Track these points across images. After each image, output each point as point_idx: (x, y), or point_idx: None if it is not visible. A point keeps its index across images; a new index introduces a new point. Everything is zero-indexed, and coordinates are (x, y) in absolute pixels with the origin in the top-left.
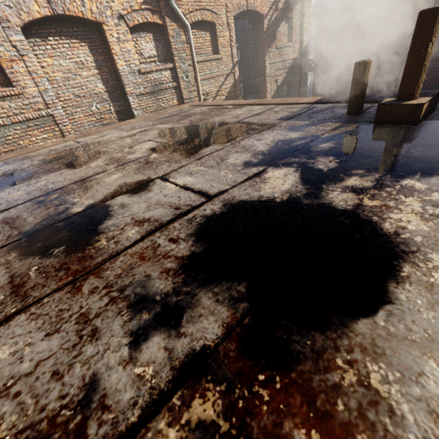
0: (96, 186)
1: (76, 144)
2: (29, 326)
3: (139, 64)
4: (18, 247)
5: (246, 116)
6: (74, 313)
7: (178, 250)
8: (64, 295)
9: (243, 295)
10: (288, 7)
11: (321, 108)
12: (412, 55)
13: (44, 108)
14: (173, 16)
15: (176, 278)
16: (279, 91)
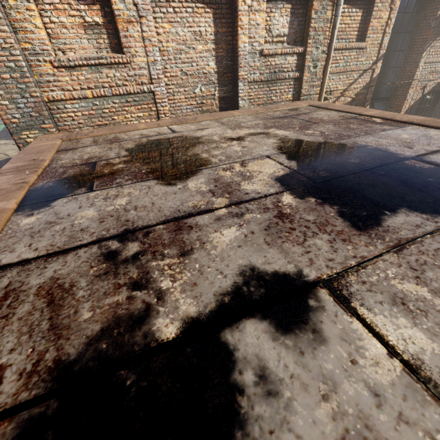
0: (199, 250)
1: (170, 134)
2: None
3: (263, 43)
4: None
5: (429, 150)
6: None
7: None
8: None
9: None
10: None
11: None
12: None
13: (148, 83)
14: None
15: None
16: (421, 101)
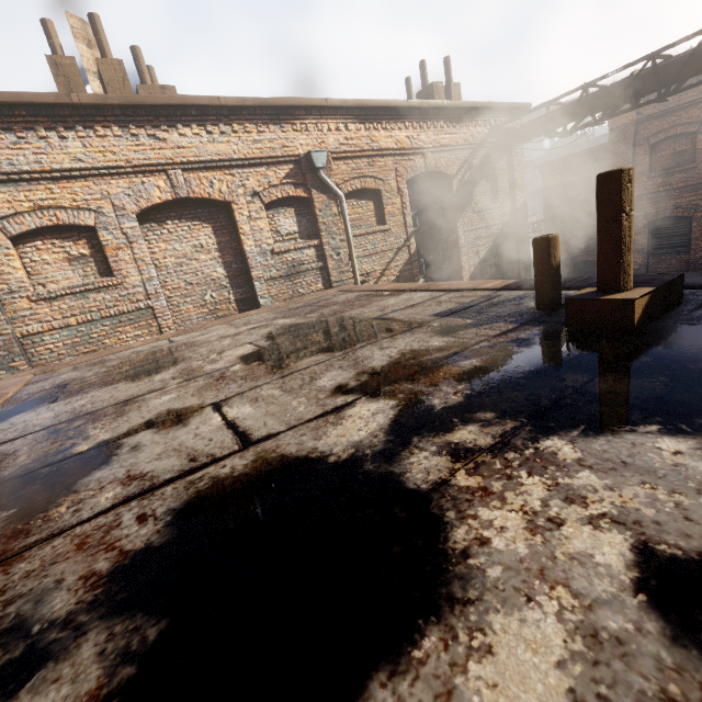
0: (133, 411)
1: (167, 344)
2: None
3: (274, 243)
4: None
5: (395, 309)
6: None
7: (135, 537)
8: None
9: (143, 648)
10: (488, 163)
11: (506, 297)
12: (601, 230)
13: (145, 299)
14: (322, 187)
15: (88, 593)
16: (484, 266)
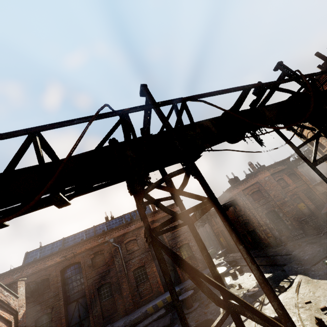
0: None
1: None
2: None
3: None
4: None
5: None
6: None
7: None
8: None
9: None
10: None
11: None
12: None
13: None
14: None
15: None
16: None
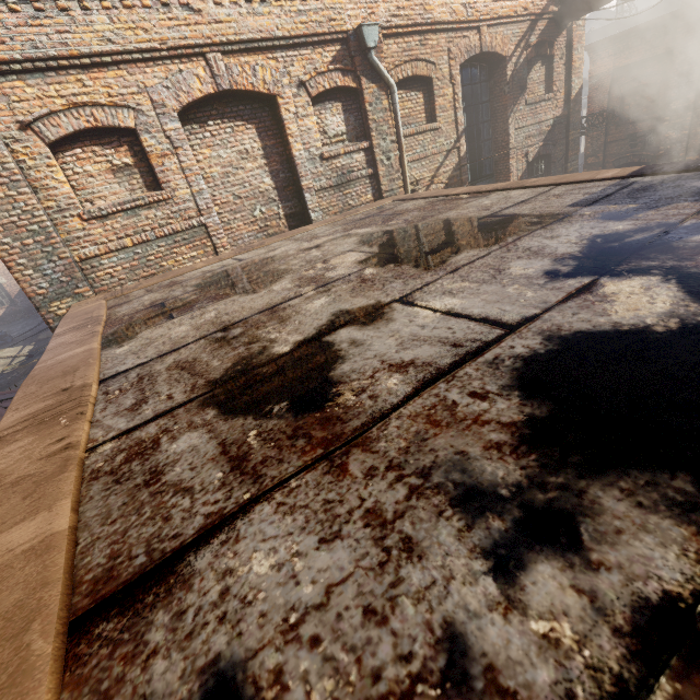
0: (296, 316)
1: (238, 262)
2: (283, 523)
3: (321, 147)
4: (213, 402)
5: (504, 207)
6: (354, 508)
7: (498, 411)
8: (322, 477)
9: (695, 498)
10: (546, 40)
11: (648, 182)
12: None
13: (196, 216)
14: (372, 74)
15: (523, 460)
16: (530, 170)
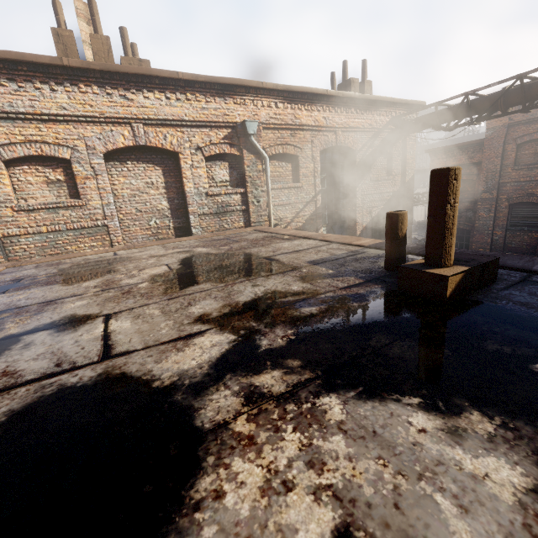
0: (49, 311)
1: (110, 256)
2: None
3: (209, 187)
4: None
5: (284, 252)
6: None
7: None
8: None
9: None
10: (386, 144)
11: (369, 254)
12: (430, 215)
13: (102, 219)
14: (251, 149)
15: None
16: (374, 223)
